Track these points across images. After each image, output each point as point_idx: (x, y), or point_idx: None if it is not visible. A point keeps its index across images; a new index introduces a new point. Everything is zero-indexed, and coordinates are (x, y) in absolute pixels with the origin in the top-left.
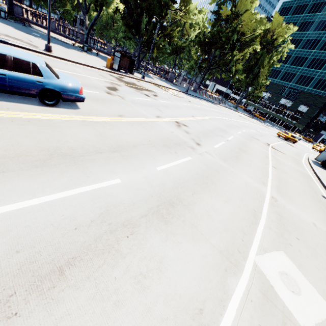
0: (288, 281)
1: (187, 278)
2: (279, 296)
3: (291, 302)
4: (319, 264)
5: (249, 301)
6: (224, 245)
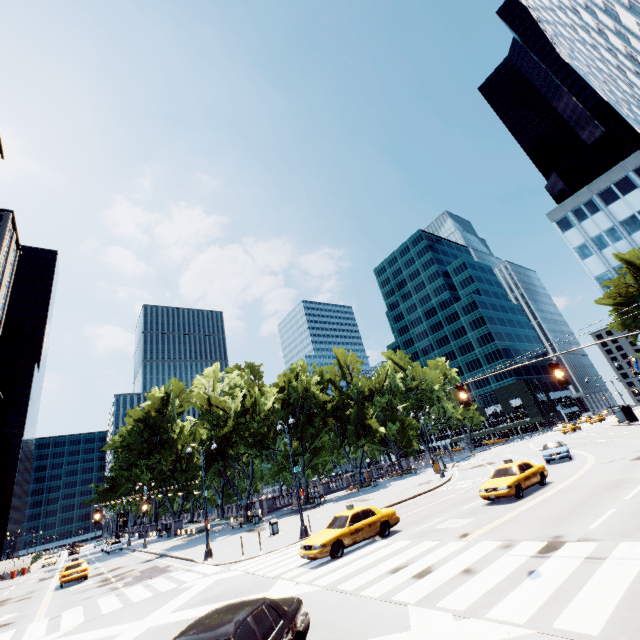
0: None
1: None
2: None
3: None
4: None
5: None
6: None
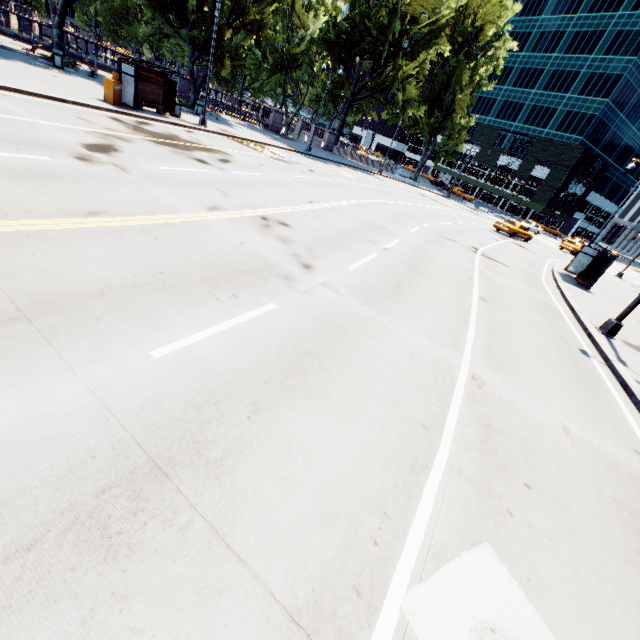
0: None
1: None
2: None
3: None
4: (577, 555)
5: None
6: (310, 584)
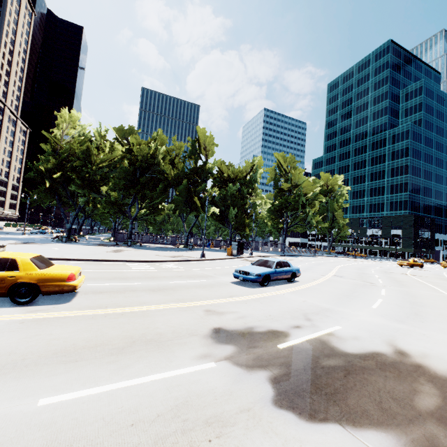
0: None
1: None
2: None
3: None
4: None
5: None
6: None
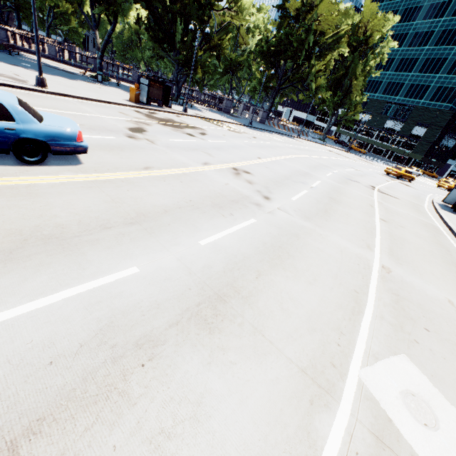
0: (416, 407)
1: (244, 427)
2: (403, 437)
3: (423, 445)
4: None
5: (352, 454)
6: (308, 358)
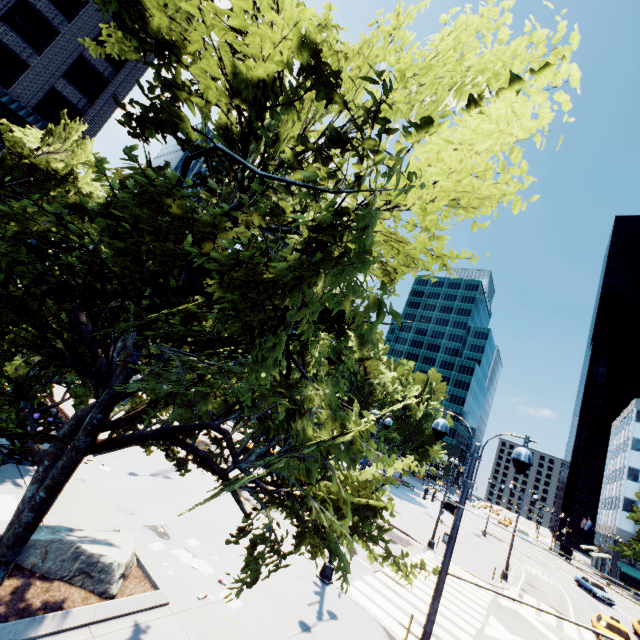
0: None
1: None
2: None
3: None
4: None
5: None
6: None
